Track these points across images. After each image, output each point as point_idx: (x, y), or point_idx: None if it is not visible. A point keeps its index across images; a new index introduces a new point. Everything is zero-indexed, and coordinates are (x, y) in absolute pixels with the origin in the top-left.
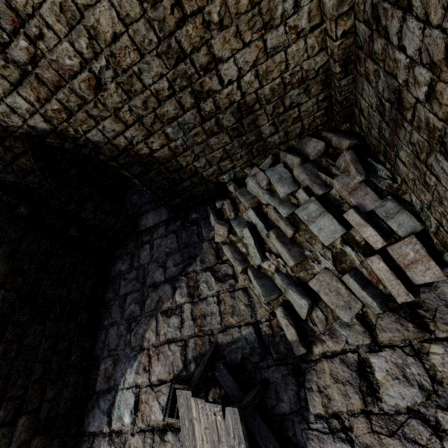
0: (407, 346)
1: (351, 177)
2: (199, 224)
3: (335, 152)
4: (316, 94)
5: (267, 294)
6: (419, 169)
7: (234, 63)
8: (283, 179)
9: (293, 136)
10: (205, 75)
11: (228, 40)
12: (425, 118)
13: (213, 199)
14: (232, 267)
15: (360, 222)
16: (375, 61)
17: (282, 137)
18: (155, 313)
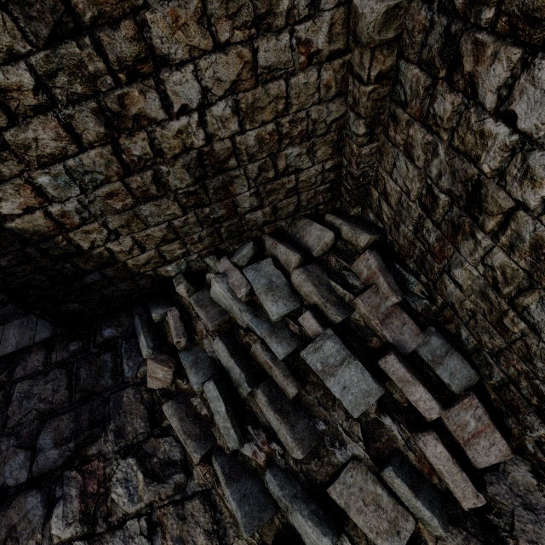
0: None
1: (380, 295)
2: (117, 350)
3: (347, 248)
4: (323, 160)
5: (254, 521)
6: (492, 303)
7: (195, 75)
8: (275, 288)
9: (284, 215)
10: (130, 82)
11: (183, 25)
12: (533, 237)
13: (147, 301)
14: (180, 444)
15: (405, 377)
16: (432, 128)
17: (268, 215)
18: None
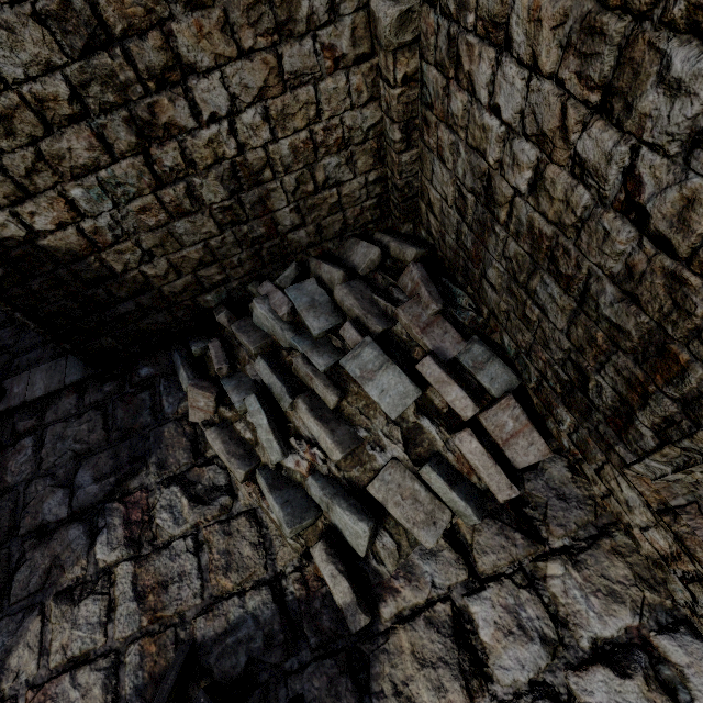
0: (518, 573)
1: (422, 305)
2: (155, 388)
3: (396, 266)
4: (365, 171)
5: (296, 519)
6: (516, 297)
7: (222, 82)
8: (318, 305)
9: (331, 235)
10: (160, 91)
11: (208, 34)
12: (527, 220)
13: (186, 338)
14: (225, 470)
15: (441, 378)
16: (453, 128)
17: (312, 234)
18: (40, 599)
